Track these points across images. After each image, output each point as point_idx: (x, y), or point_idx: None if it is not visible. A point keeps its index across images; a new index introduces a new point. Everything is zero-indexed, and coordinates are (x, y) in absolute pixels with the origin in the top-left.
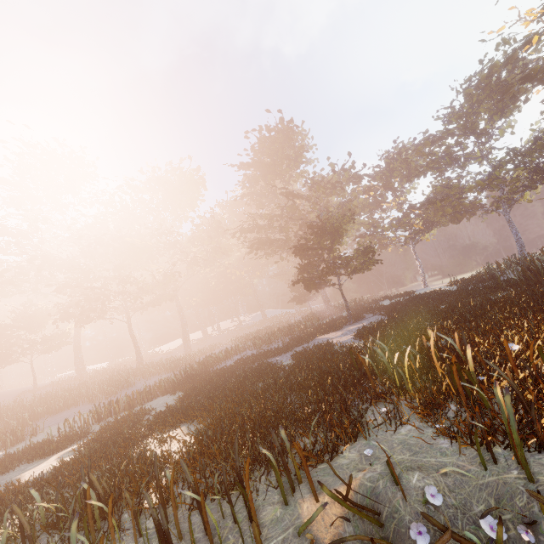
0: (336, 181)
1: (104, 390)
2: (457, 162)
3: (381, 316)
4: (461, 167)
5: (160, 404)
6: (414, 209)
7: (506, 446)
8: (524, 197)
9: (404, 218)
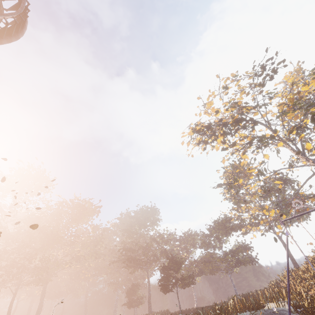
0: (169, 238)
1: None
2: (213, 247)
3: None
4: (214, 249)
5: None
6: (196, 262)
7: (253, 310)
8: (234, 270)
9: (191, 265)
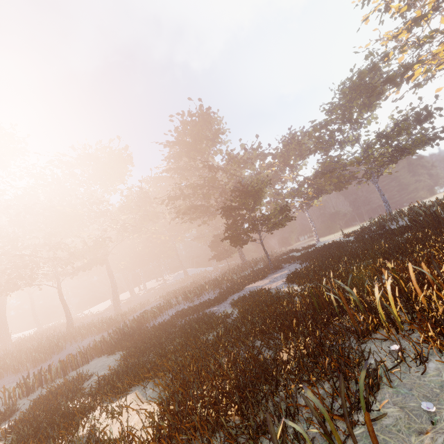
0: (247, 157)
1: (32, 358)
2: (339, 144)
3: (299, 264)
4: (342, 147)
5: (99, 366)
6: (308, 180)
7: None
8: (385, 171)
9: (300, 188)
